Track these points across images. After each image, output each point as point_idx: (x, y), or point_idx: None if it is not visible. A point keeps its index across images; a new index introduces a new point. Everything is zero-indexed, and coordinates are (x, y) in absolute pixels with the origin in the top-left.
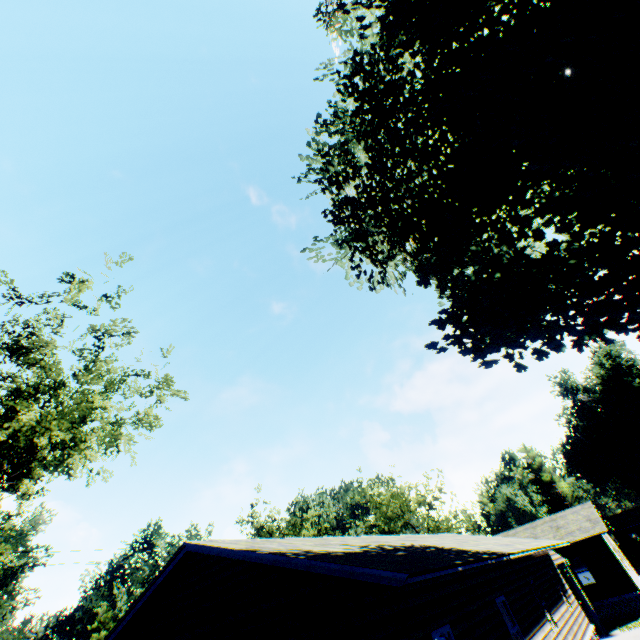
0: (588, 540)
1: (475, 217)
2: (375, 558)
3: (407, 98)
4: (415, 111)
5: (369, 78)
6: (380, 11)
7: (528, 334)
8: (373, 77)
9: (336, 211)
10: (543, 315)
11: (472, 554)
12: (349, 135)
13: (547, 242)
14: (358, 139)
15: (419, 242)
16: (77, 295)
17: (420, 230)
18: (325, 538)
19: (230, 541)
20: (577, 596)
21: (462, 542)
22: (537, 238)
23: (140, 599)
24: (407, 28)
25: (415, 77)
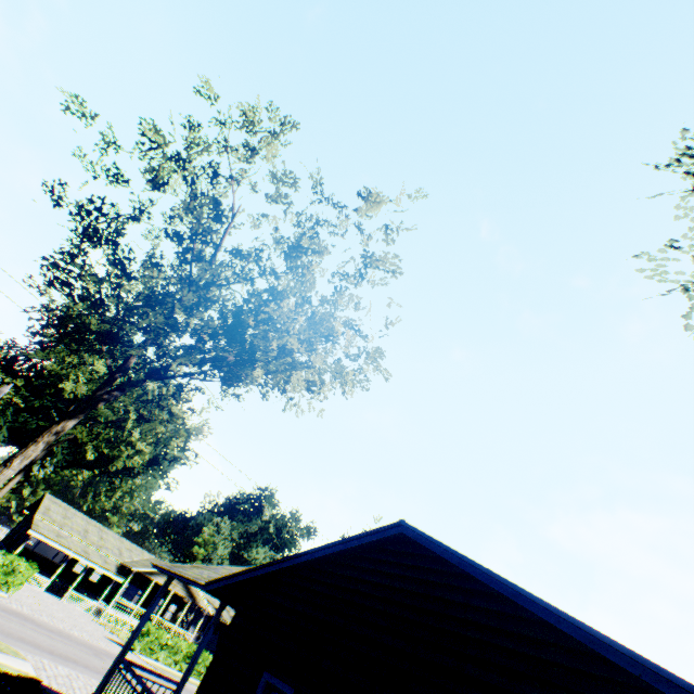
0: None
1: None
2: None
3: None
4: None
5: None
6: None
7: None
8: None
9: None
10: None
11: None
12: None
13: None
14: None
15: None
16: (373, 208)
17: None
18: None
19: None
20: None
21: None
22: None
23: (321, 549)
24: None
25: None
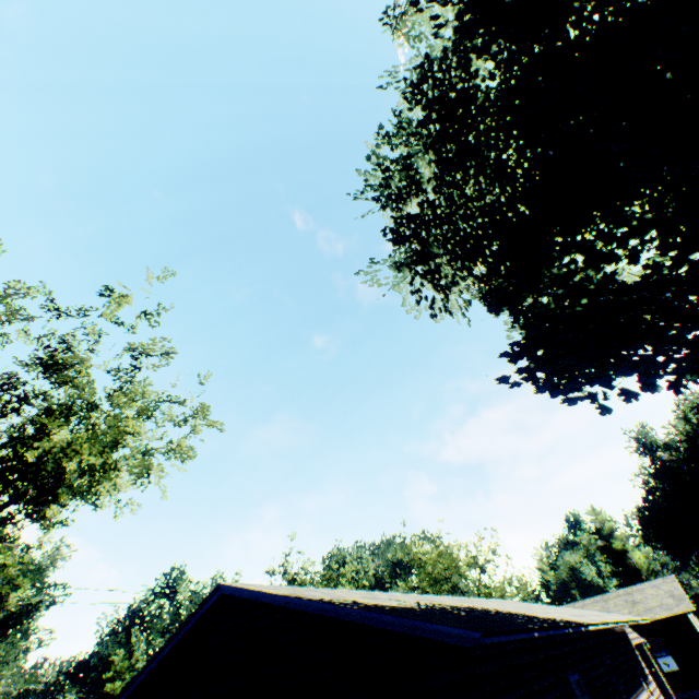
0: (671, 619)
1: (557, 237)
2: (437, 615)
3: (481, 107)
4: (489, 121)
5: (439, 85)
6: (452, 15)
7: (622, 367)
8: (443, 84)
9: (397, 229)
10: (633, 351)
11: (545, 620)
12: (412, 149)
13: (645, 264)
14: (426, 149)
15: (489, 266)
16: (116, 310)
17: (491, 252)
18: (371, 592)
19: (269, 586)
20: (656, 684)
21: (527, 609)
22: (630, 261)
23: (168, 644)
24: (487, 27)
25: (494, 80)
